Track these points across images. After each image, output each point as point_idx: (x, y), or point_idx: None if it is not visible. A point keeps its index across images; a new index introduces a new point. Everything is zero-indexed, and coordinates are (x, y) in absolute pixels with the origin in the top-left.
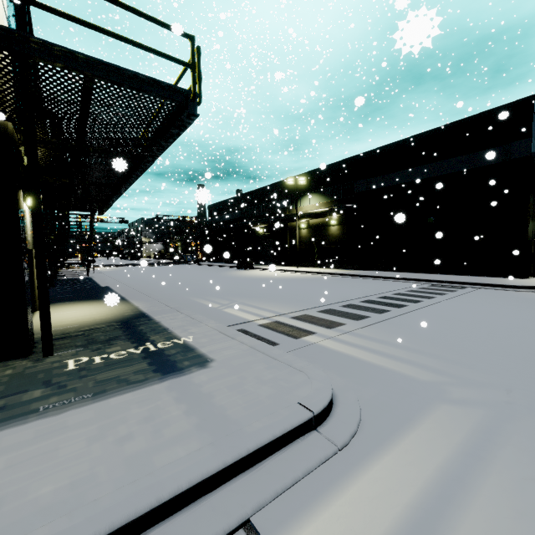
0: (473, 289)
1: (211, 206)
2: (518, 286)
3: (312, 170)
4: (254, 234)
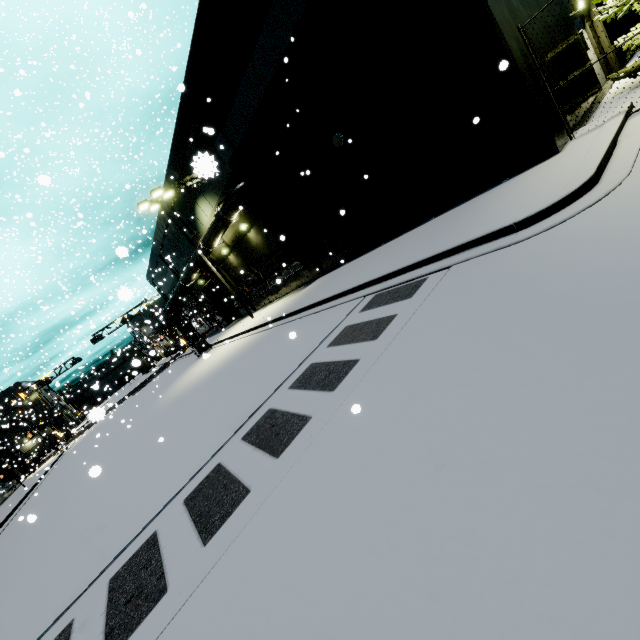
0: (432, 285)
1: (148, 278)
2: (526, 219)
3: (168, 167)
4: (201, 289)
